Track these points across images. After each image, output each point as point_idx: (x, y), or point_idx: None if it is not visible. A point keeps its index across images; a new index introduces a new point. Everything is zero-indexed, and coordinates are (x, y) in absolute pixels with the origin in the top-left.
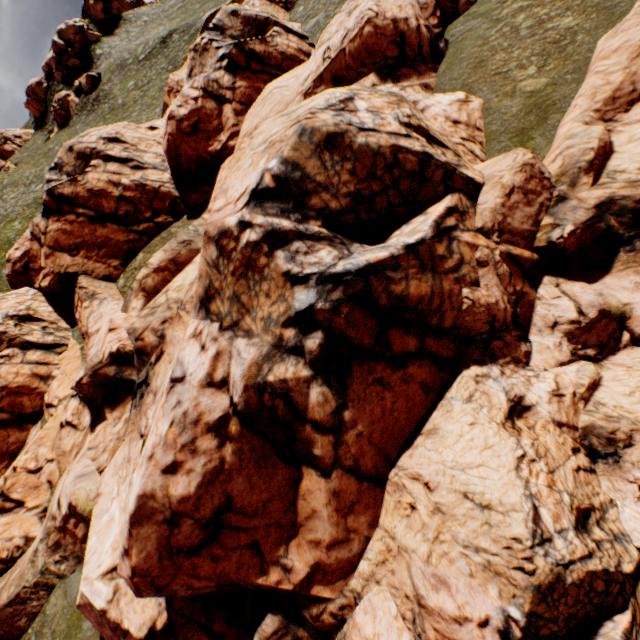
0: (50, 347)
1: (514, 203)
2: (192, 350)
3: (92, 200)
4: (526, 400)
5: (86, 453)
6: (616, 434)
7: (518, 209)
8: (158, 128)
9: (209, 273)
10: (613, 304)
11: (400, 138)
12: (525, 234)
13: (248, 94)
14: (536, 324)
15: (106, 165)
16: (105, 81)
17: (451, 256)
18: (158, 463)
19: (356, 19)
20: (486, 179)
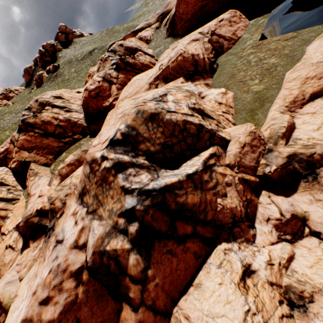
0: (9, 200)
1: (246, 151)
2: (70, 223)
3: (43, 125)
4: (252, 267)
5: (15, 267)
6: (304, 293)
7: (248, 154)
8: (81, 92)
9: (85, 180)
10: (299, 211)
11: (188, 116)
12: (252, 167)
13: (124, 81)
14: (258, 217)
15: (52, 109)
16: (61, 68)
17: (211, 180)
18: (38, 297)
19: (175, 53)
20: (232, 137)
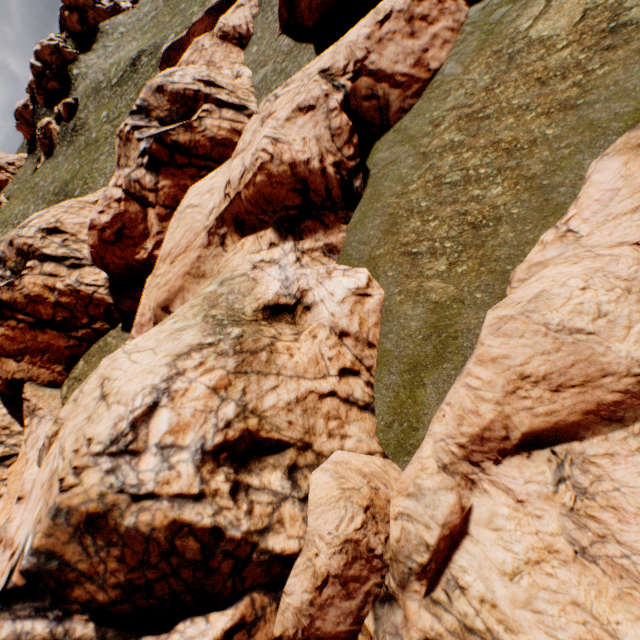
0: None
1: (327, 598)
2: None
3: (30, 306)
4: None
5: None
6: None
7: (333, 605)
8: None
9: None
10: None
11: (187, 503)
12: (343, 634)
13: (173, 194)
14: None
15: (42, 265)
16: (82, 108)
17: None
18: None
19: (252, 156)
20: (306, 539)
